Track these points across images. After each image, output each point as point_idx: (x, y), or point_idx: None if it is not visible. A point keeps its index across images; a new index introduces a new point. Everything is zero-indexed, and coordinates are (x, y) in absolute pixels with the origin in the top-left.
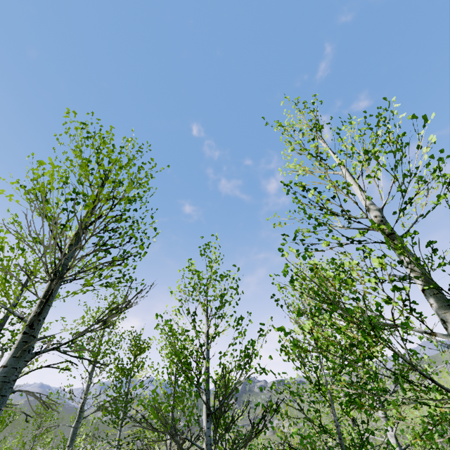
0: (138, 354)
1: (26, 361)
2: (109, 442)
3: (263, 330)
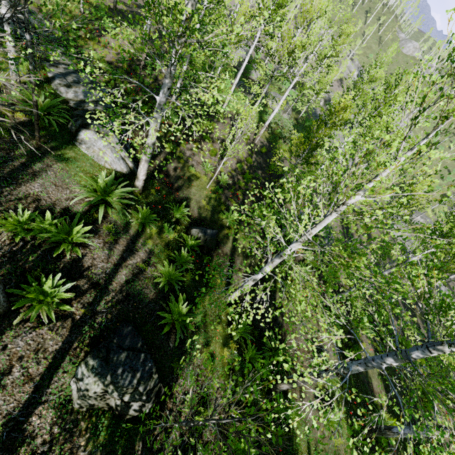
0: None
1: None
2: None
3: None
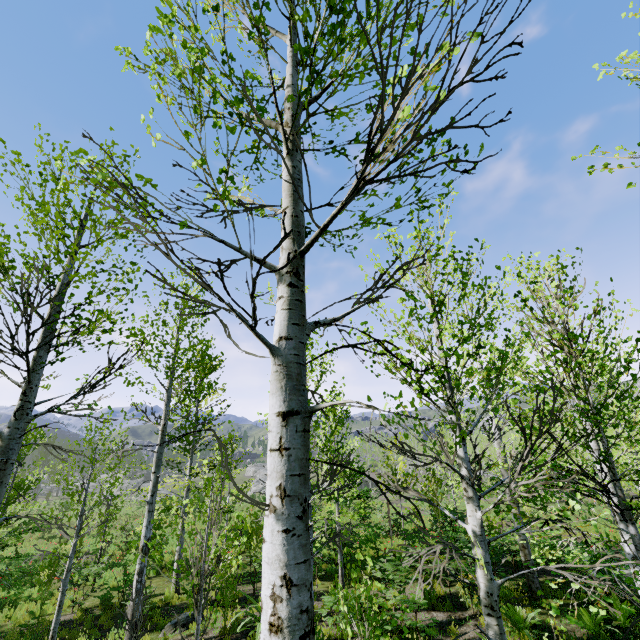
0: (207, 373)
1: (307, 335)
2: (179, 470)
3: (510, 339)
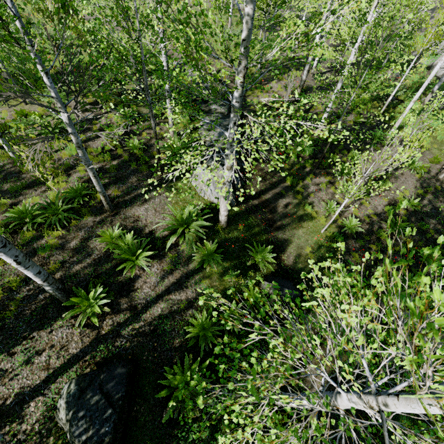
0: None
1: None
2: None
3: None
